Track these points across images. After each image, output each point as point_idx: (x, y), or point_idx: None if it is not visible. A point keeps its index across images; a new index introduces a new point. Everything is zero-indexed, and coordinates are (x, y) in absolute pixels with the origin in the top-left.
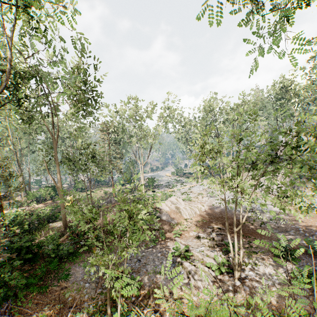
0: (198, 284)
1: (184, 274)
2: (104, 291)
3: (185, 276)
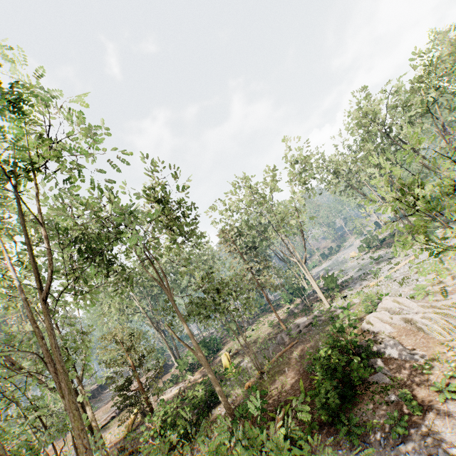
0: None
1: None
2: None
3: None
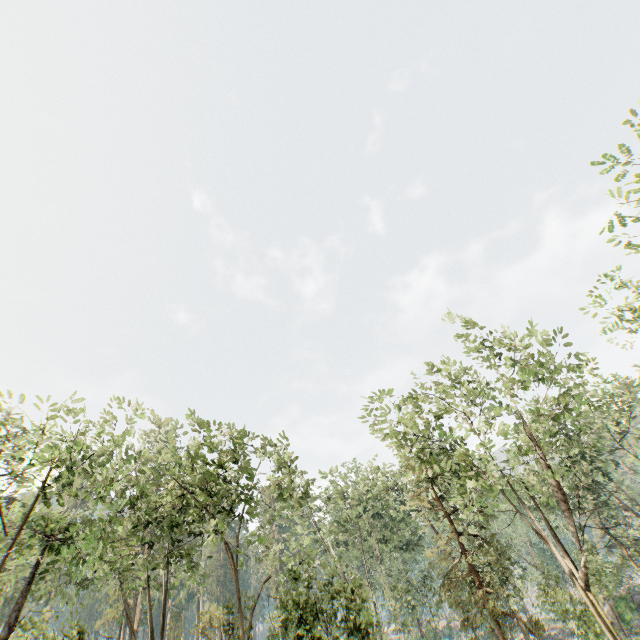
0: None
1: None
2: None
3: None
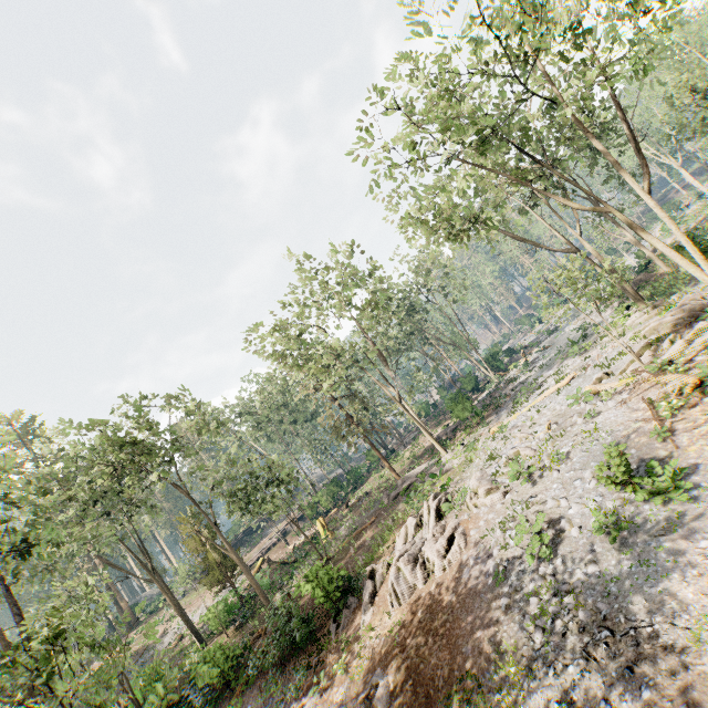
0: None
1: None
2: None
3: None
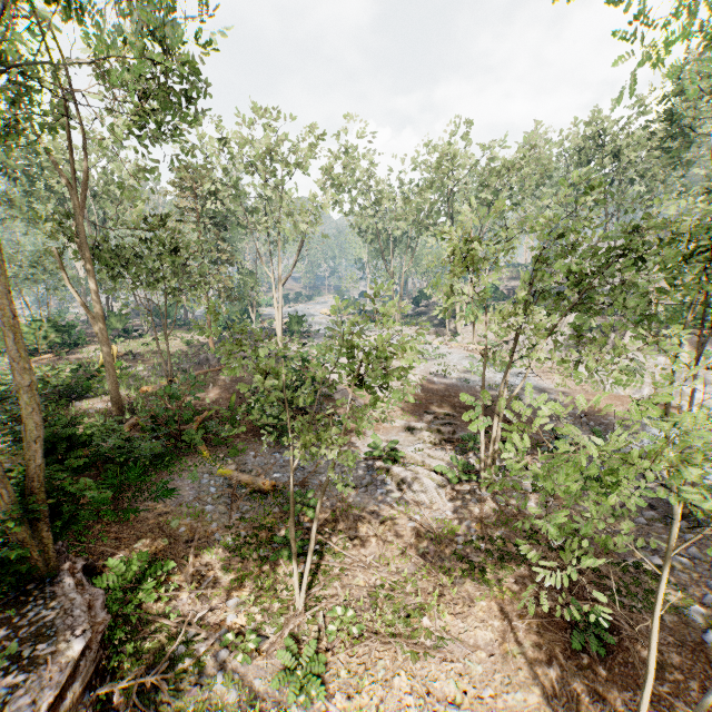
0: (421, 497)
1: (392, 485)
2: (247, 517)
3: (394, 488)
